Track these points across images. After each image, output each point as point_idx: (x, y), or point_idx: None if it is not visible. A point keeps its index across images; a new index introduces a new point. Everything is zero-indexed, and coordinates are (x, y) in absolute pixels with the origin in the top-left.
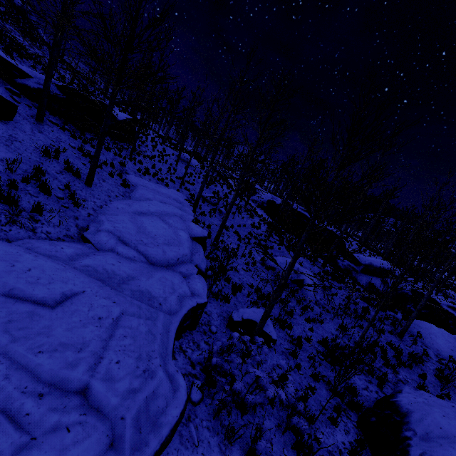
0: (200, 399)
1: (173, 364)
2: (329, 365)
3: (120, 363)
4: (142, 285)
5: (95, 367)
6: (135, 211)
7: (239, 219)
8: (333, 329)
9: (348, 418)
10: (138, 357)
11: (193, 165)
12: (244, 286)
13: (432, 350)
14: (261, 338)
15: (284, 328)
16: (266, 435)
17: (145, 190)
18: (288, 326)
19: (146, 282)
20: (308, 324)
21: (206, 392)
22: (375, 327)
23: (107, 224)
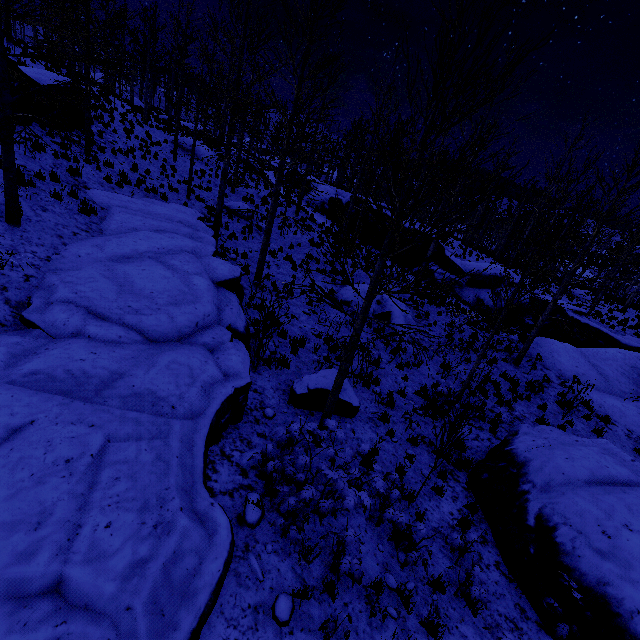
0: (260, 517)
1: (205, 495)
2: (430, 419)
3: (112, 526)
4: (138, 384)
5: (69, 545)
6: (112, 257)
7: (289, 235)
8: (433, 371)
9: (455, 481)
10: (143, 506)
11: (203, 156)
12: (308, 337)
13: (554, 371)
14: (333, 421)
15: (369, 385)
16: (352, 545)
17: (126, 214)
18: (375, 381)
19: (144, 377)
20: (400, 372)
21: (267, 504)
22: (486, 357)
23: (61, 290)
